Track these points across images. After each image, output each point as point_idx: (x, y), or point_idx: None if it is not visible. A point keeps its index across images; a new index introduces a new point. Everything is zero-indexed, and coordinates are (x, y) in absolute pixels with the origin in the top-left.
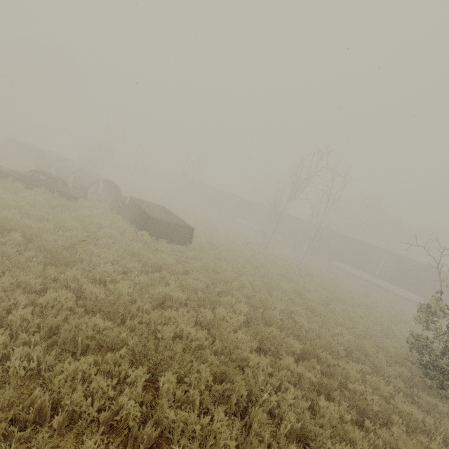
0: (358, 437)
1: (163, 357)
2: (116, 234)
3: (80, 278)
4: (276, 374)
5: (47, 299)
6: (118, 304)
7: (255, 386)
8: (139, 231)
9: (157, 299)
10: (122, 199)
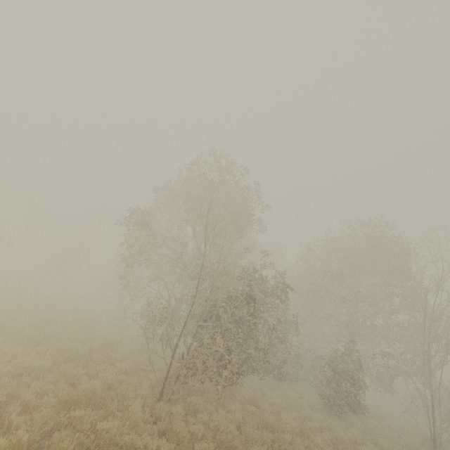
0: None
1: None
2: None
3: None
4: None
5: None
6: None
7: None
8: None
9: None
10: None
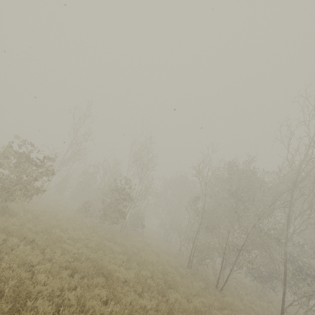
0: None
1: None
2: None
3: None
4: None
5: None
6: None
7: None
8: None
9: None
10: None
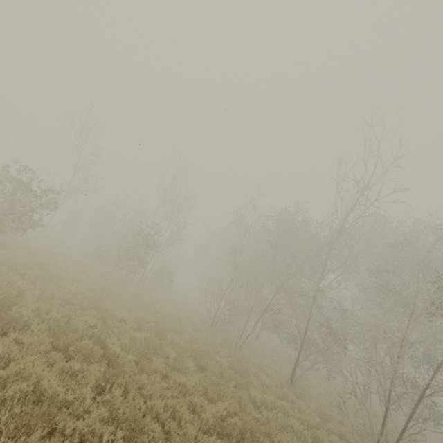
0: None
1: None
2: None
3: None
4: None
5: None
6: None
7: None
8: None
9: None
10: None
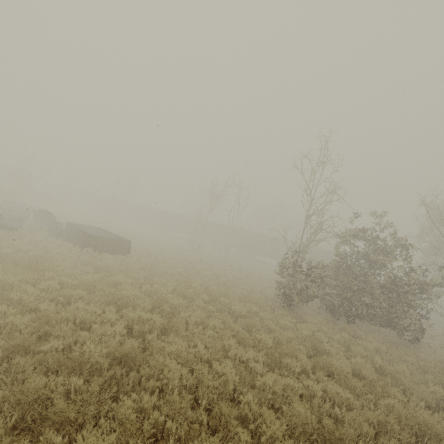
0: (227, 319)
1: (123, 302)
2: (66, 251)
3: (55, 277)
4: (190, 308)
5: (44, 285)
6: (89, 284)
7: (178, 313)
8: (84, 248)
9: (111, 285)
10: (59, 225)
